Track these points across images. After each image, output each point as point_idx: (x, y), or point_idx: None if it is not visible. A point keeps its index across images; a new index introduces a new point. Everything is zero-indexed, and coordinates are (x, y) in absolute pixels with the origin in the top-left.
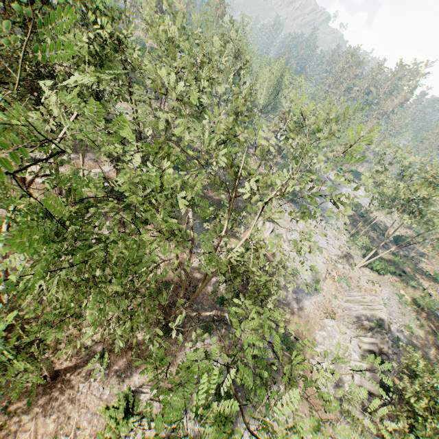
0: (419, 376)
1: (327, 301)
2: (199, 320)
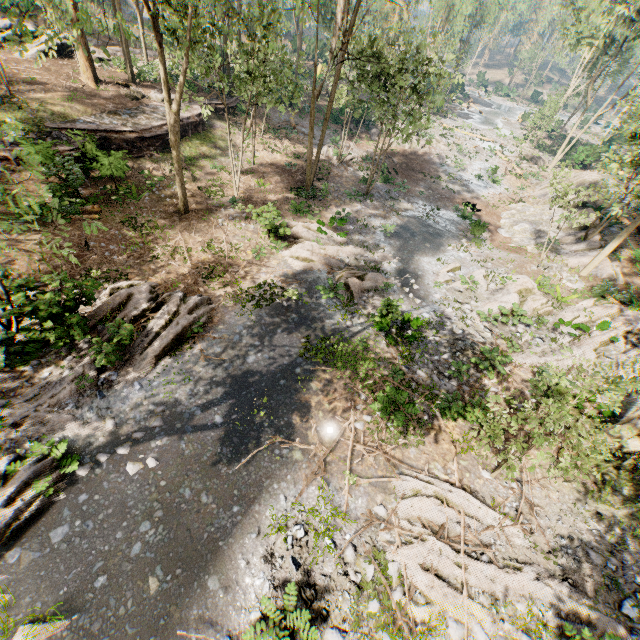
0: None
1: (511, 193)
2: (343, 193)
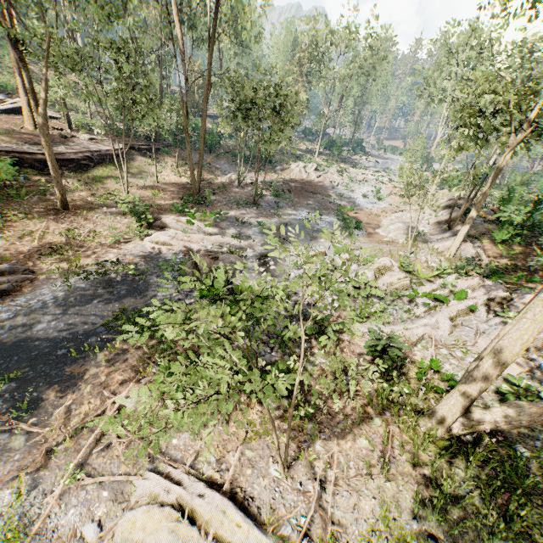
0: (508, 198)
1: (394, 207)
2: (232, 202)
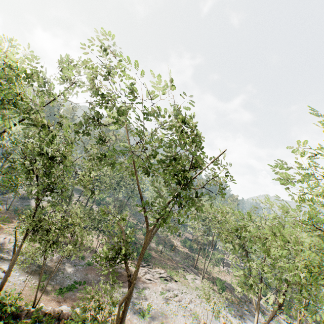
0: None
1: None
2: None
